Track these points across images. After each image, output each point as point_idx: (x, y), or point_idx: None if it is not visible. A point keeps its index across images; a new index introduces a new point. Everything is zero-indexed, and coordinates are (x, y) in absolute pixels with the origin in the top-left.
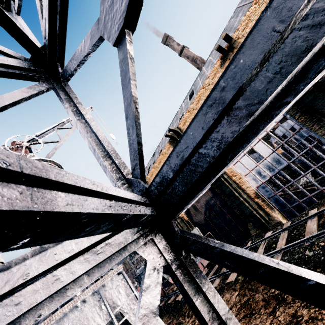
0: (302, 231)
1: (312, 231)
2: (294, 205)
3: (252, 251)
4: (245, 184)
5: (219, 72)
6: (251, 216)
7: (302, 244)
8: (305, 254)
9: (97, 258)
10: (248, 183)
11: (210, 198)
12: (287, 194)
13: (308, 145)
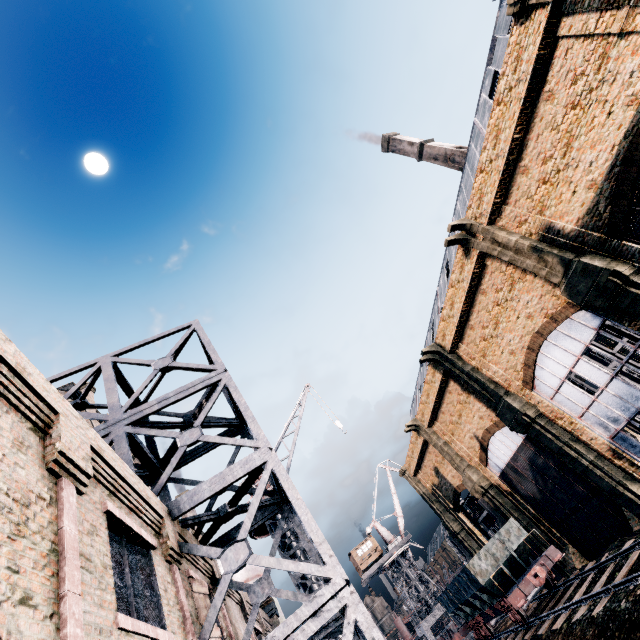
0: None
1: None
2: None
3: (596, 577)
4: (584, 433)
5: (466, 264)
6: (615, 494)
7: (629, 584)
8: (619, 605)
9: (325, 639)
10: (589, 430)
11: (533, 454)
12: None
13: None
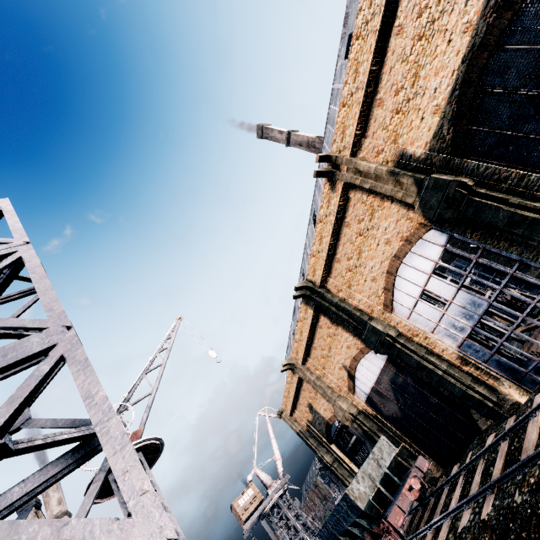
0: (522, 442)
1: (528, 448)
2: (531, 367)
3: (468, 478)
4: (437, 346)
5: (332, 198)
6: (466, 398)
7: (515, 474)
8: (514, 500)
9: None
10: (441, 343)
11: (394, 374)
12: (535, 327)
13: (507, 271)
